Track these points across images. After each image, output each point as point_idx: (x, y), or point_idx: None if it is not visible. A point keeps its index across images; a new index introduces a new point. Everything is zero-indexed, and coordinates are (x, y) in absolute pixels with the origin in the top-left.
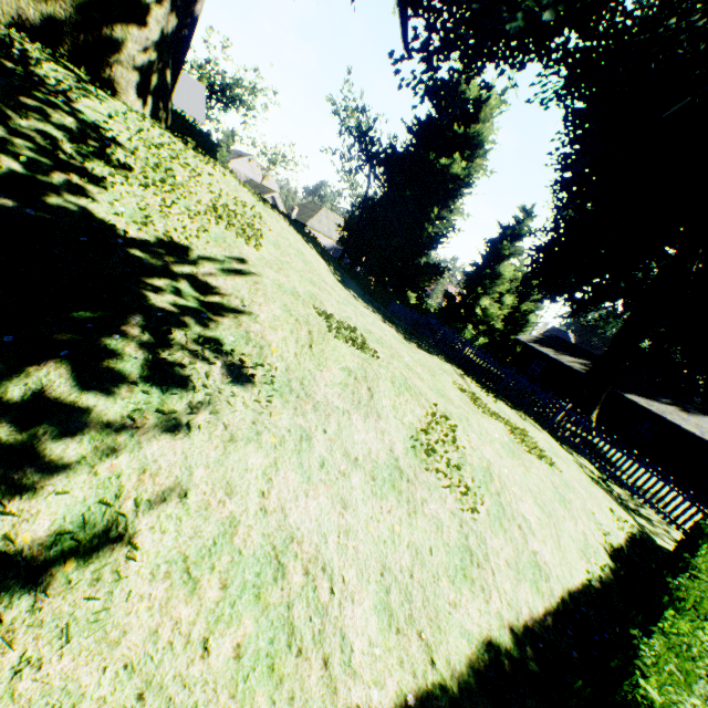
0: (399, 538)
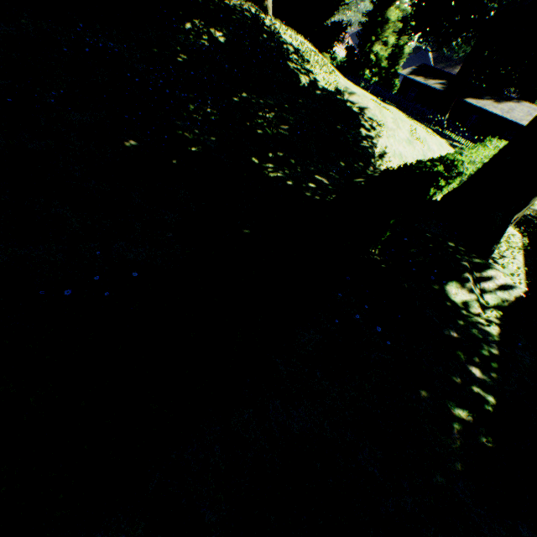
0: (413, 153)
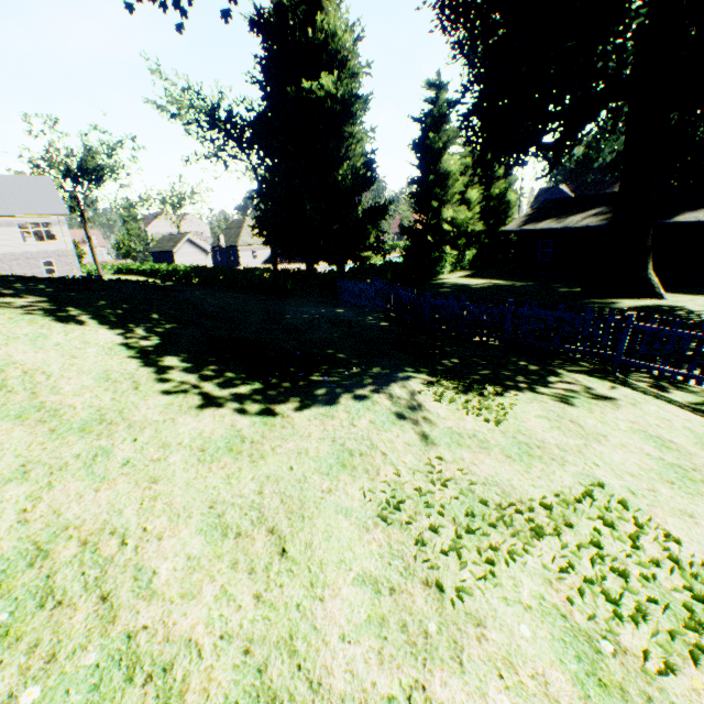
0: None
